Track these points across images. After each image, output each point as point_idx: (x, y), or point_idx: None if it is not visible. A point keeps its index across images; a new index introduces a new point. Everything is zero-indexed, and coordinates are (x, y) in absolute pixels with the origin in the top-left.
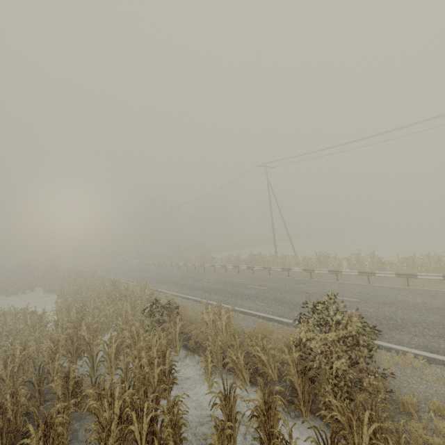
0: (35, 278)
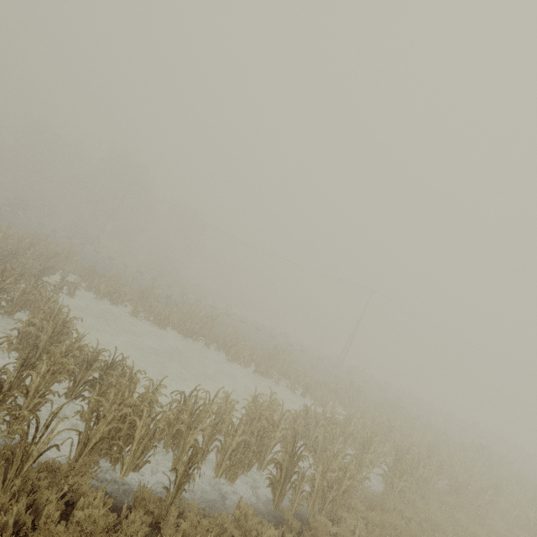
0: (30, 244)
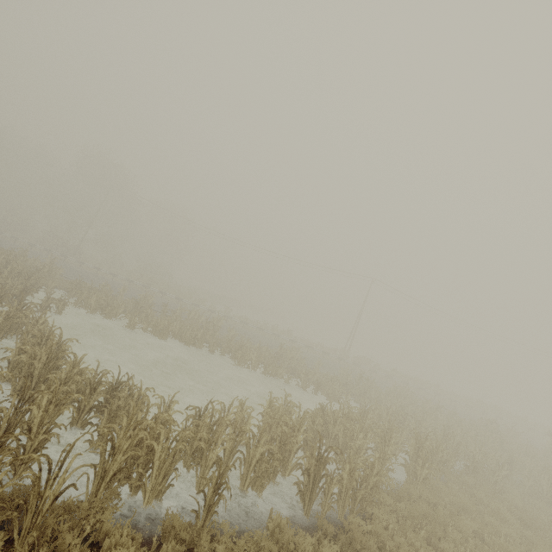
0: (6, 261)
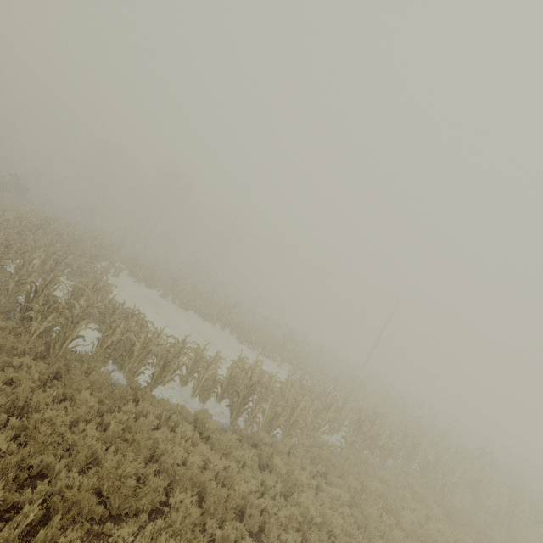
0: (90, 236)
